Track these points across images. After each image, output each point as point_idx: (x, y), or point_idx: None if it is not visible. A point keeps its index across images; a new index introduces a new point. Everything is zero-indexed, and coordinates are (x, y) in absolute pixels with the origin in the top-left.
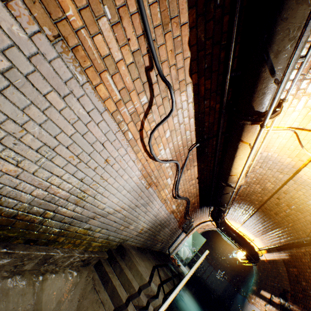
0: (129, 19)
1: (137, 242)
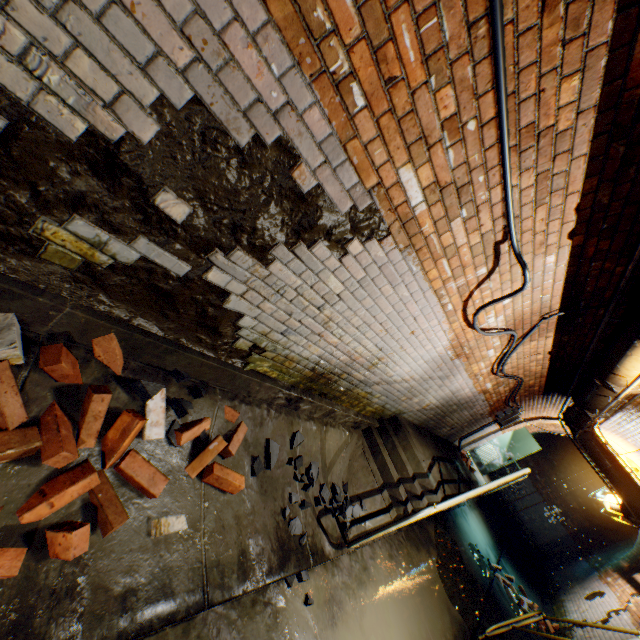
0: (487, 209)
1: (415, 418)
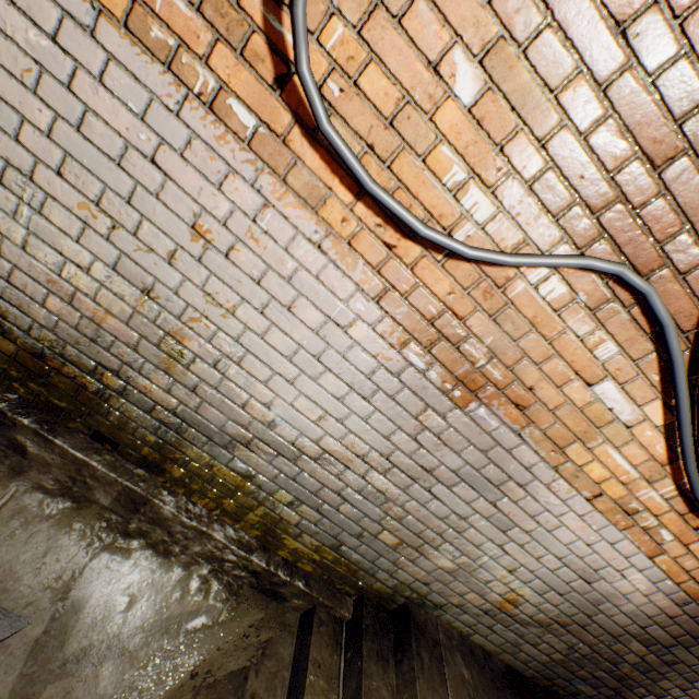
0: None
1: (503, 647)
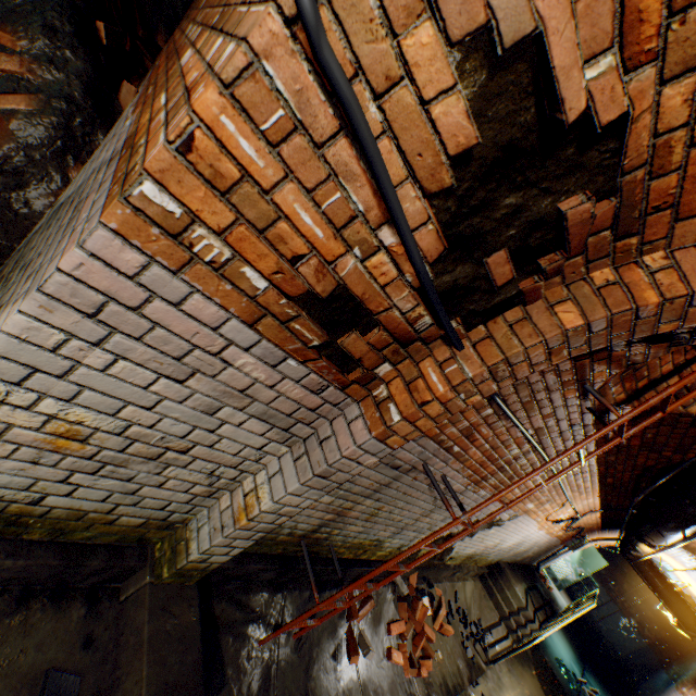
0: (558, 499)
1: (508, 559)
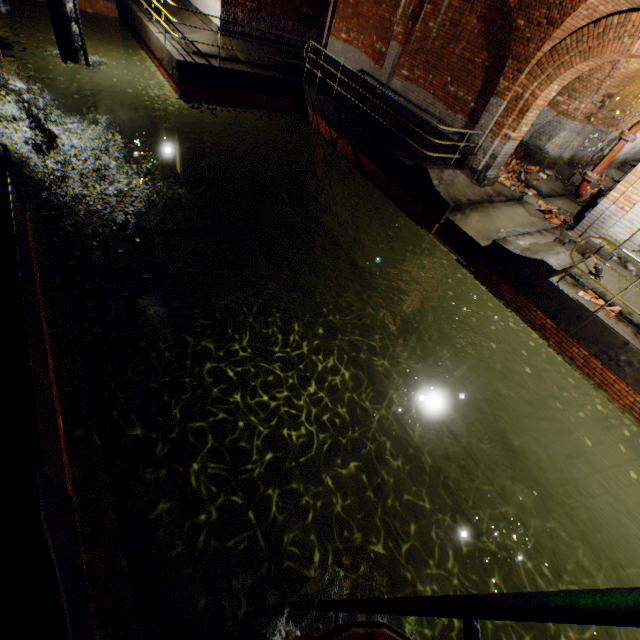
0: None
1: (630, 159)
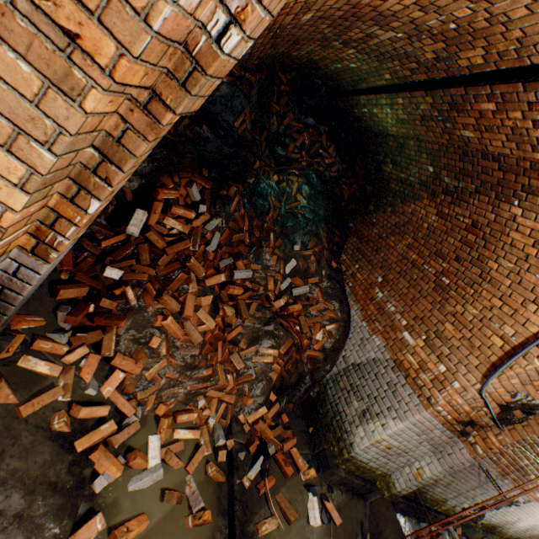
0: None
1: None
